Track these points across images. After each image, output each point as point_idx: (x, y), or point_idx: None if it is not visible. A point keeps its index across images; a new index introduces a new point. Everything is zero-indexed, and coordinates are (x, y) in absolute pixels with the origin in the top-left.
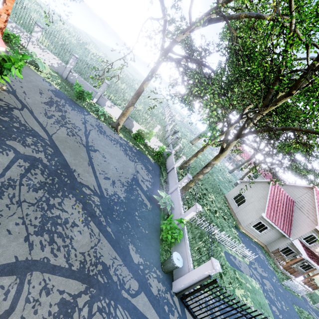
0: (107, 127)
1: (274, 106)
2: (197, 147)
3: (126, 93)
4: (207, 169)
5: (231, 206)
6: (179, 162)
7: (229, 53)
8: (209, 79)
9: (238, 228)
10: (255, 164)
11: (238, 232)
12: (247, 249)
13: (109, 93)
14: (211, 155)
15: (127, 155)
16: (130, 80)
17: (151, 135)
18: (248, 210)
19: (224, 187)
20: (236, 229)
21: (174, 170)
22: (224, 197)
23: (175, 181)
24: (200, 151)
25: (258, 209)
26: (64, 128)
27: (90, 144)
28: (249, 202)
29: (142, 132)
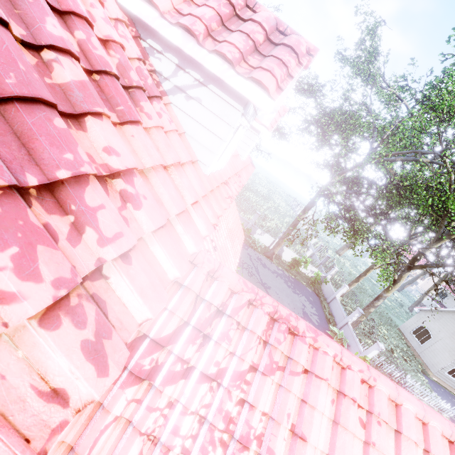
0: (264, 258)
1: (447, 239)
2: (344, 257)
3: (259, 206)
4: (378, 302)
5: (410, 343)
6: (341, 291)
7: (387, 185)
8: (368, 208)
9: (425, 374)
10: (437, 291)
11: (426, 378)
12: (443, 400)
13: (250, 214)
14: (366, 266)
15: (289, 287)
16: (254, 184)
17: (308, 263)
18: (438, 350)
19: (395, 315)
20: (424, 375)
21: (336, 300)
22: (398, 330)
23: (342, 314)
24: (361, 276)
25: (452, 349)
26: (244, 269)
27: (263, 281)
28: (437, 338)
29: (296, 259)
